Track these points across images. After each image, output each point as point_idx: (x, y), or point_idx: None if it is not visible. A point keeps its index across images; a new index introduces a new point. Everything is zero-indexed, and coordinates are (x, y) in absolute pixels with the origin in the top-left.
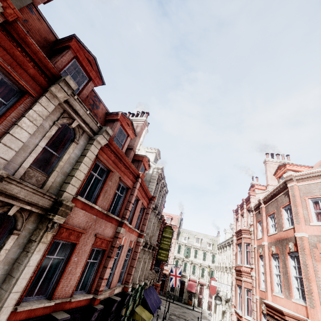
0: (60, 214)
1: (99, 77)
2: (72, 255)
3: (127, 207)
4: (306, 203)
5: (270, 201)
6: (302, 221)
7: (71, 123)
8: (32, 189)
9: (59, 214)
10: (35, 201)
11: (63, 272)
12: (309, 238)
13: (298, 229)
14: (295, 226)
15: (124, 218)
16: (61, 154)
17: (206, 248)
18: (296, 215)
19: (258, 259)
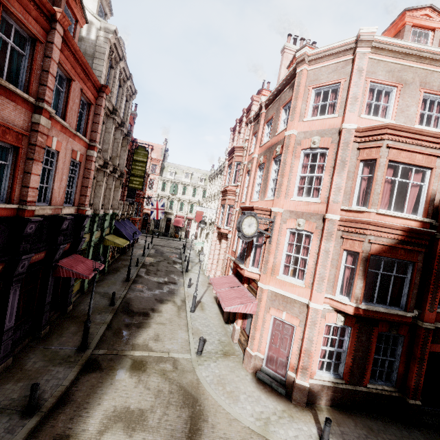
0: None
1: None
2: None
3: (44, 81)
4: (308, 95)
5: (272, 103)
6: (297, 117)
7: None
8: None
9: None
10: None
11: None
12: (297, 136)
13: (290, 127)
14: (288, 125)
15: (42, 100)
16: None
17: (197, 183)
18: (293, 110)
19: (245, 176)
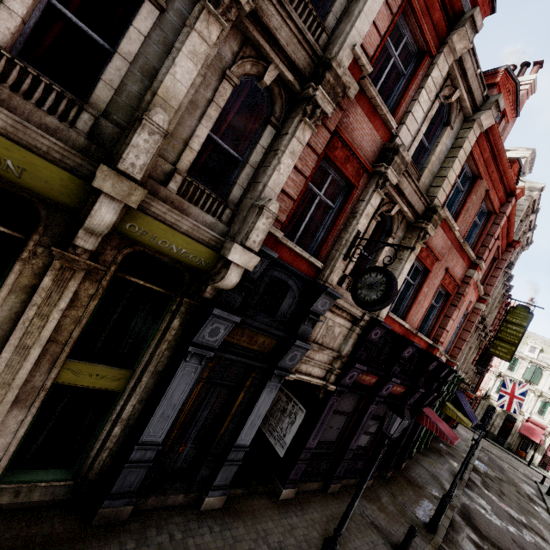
0: (432, 224)
1: (488, 1)
2: (424, 283)
3: (486, 243)
4: None
5: None
6: None
7: (450, 95)
8: (415, 186)
9: (431, 223)
10: (413, 203)
11: (415, 298)
12: None
13: None
14: None
15: (480, 258)
16: (431, 145)
17: None
18: None
19: None
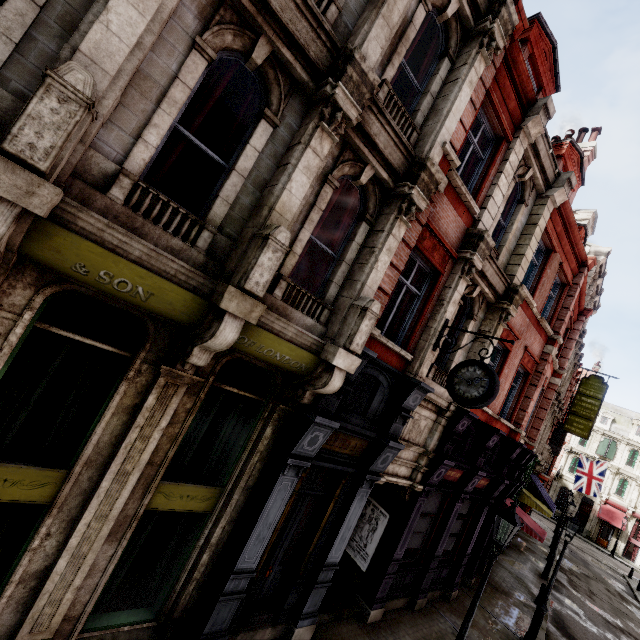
0: (513, 304)
1: (552, 81)
2: (504, 364)
3: (561, 316)
4: None
5: None
6: None
7: (523, 174)
8: (496, 268)
9: (513, 304)
10: (494, 284)
11: None
12: None
13: None
14: None
15: (557, 333)
16: (507, 223)
17: None
18: None
19: None
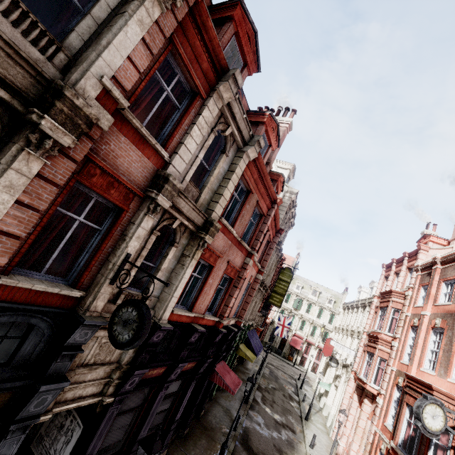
0: (210, 234)
1: (255, 62)
2: (209, 277)
3: (258, 237)
4: None
5: (452, 263)
6: None
7: (225, 130)
8: (192, 205)
9: (209, 234)
10: (193, 217)
11: (201, 290)
12: None
13: None
14: None
15: (254, 249)
16: (211, 167)
17: (324, 304)
18: None
19: (407, 329)
